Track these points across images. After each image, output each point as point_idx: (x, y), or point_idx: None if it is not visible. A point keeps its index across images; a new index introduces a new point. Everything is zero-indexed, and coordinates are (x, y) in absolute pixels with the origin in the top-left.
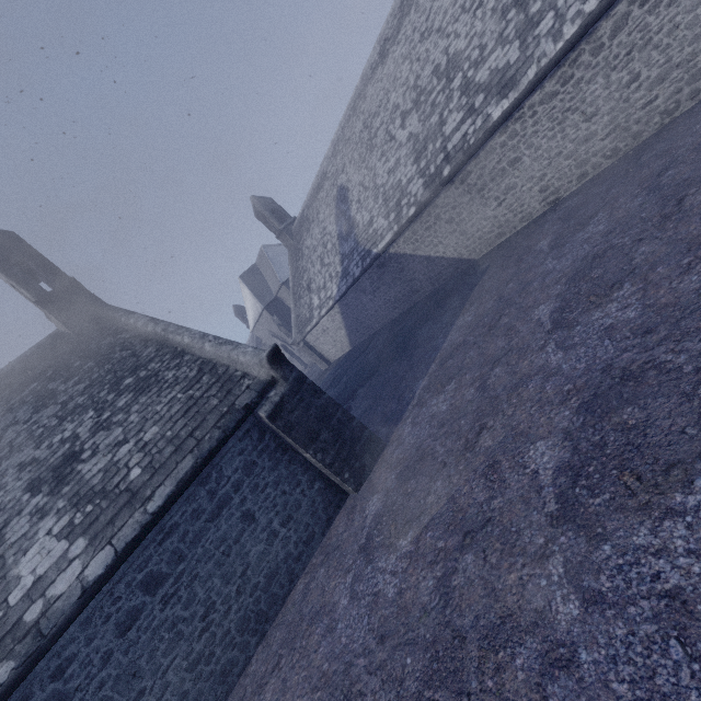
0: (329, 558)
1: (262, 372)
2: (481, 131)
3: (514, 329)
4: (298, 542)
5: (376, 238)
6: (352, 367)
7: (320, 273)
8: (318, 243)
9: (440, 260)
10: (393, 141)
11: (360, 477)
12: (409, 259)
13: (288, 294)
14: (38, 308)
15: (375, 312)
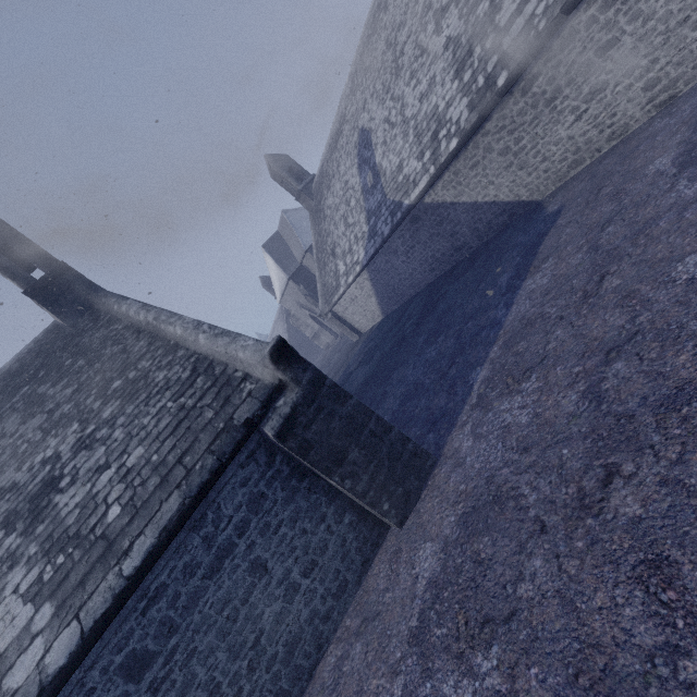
0: (367, 628)
1: (266, 374)
2: (557, 6)
3: (637, 296)
4: (326, 596)
5: (407, 186)
6: (385, 341)
7: (344, 235)
8: (340, 201)
9: (490, 205)
10: (425, 55)
11: (404, 507)
12: (449, 208)
13: (313, 261)
14: None
15: (408, 276)
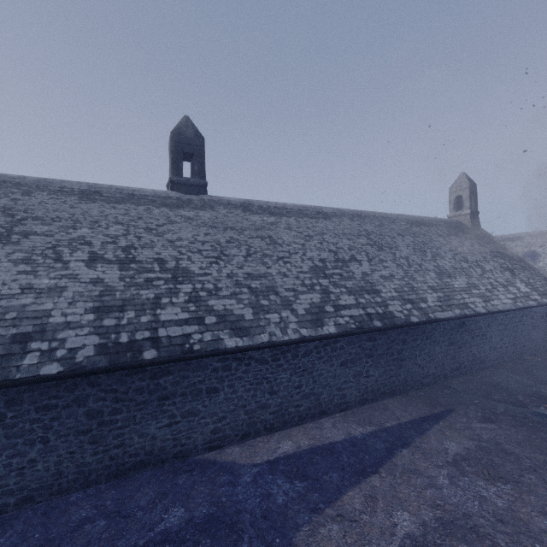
0: None
1: None
2: None
3: None
4: None
5: None
6: None
7: None
8: None
9: None
10: None
11: None
12: None
13: None
14: (452, 207)
15: None
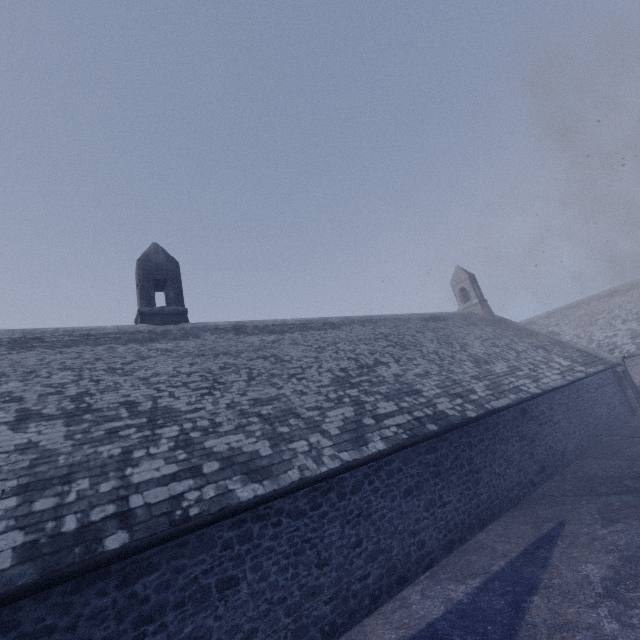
0: None
1: (614, 360)
2: None
3: None
4: (625, 412)
5: None
6: None
7: None
8: None
9: None
10: (613, 327)
11: None
12: None
13: None
14: (459, 300)
15: None
